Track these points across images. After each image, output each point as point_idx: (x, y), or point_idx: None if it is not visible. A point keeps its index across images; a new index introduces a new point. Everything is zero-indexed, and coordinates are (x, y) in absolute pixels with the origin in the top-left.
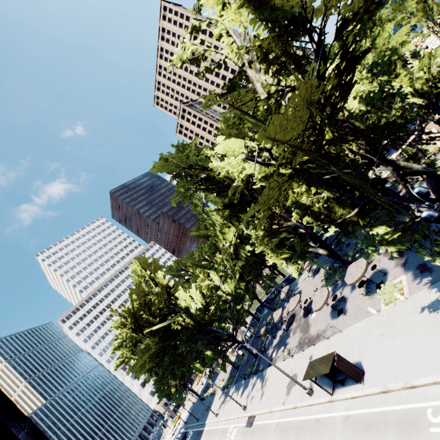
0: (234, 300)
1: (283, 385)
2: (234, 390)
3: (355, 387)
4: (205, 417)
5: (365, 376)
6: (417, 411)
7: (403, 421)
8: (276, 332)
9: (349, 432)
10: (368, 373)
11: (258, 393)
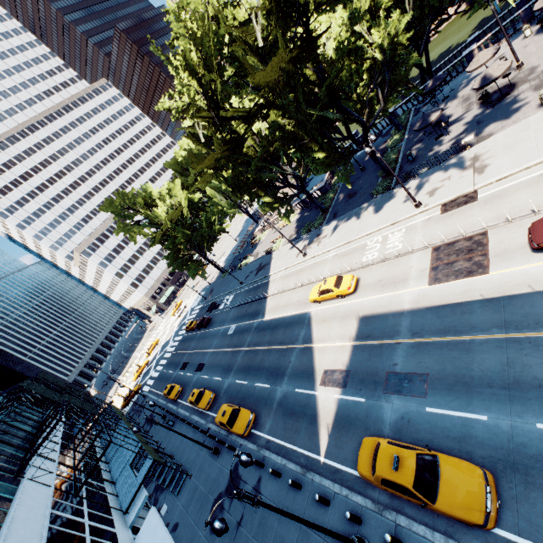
0: (388, 63)
1: None
2: (341, 222)
3: None
4: (261, 274)
5: None
6: None
7: None
8: (443, 131)
9: None
10: None
11: (459, 176)
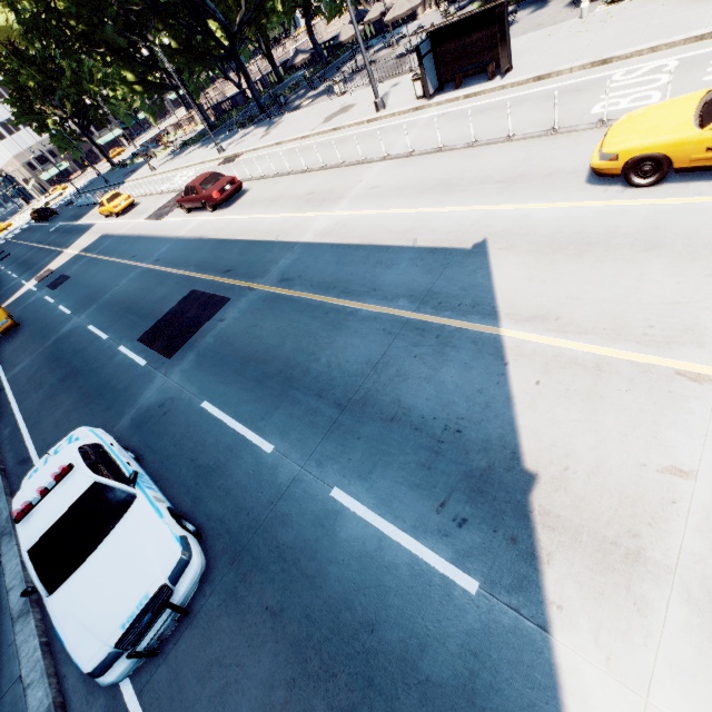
0: None
1: (318, 118)
2: (200, 146)
3: (483, 85)
4: (124, 178)
5: (511, 73)
6: (594, 80)
7: (560, 92)
8: (321, 85)
9: (442, 123)
10: (520, 69)
11: (257, 136)
